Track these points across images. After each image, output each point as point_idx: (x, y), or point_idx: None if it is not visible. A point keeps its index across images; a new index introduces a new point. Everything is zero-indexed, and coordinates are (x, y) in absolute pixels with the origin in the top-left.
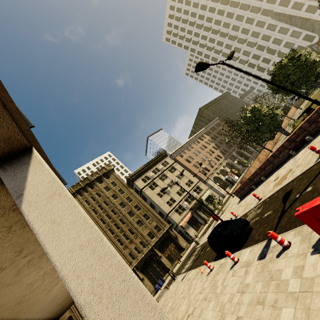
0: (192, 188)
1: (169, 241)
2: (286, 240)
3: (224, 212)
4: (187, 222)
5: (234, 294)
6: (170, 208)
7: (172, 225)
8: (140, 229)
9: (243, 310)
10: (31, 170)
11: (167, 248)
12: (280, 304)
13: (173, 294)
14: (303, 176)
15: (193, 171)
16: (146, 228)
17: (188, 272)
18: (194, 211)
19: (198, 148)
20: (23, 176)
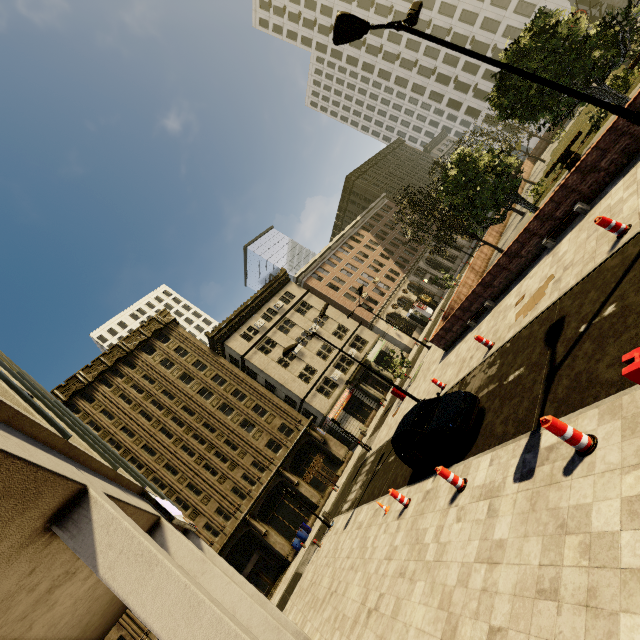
0: (347, 342)
1: (311, 451)
2: (581, 431)
3: (415, 380)
4: (343, 410)
5: (472, 567)
6: (306, 386)
7: (314, 419)
8: (250, 437)
9: (502, 610)
10: None
11: (309, 465)
12: (608, 603)
13: (330, 559)
14: (586, 285)
15: (345, 306)
16: (261, 433)
17: (357, 511)
18: (356, 385)
19: (351, 260)
20: None
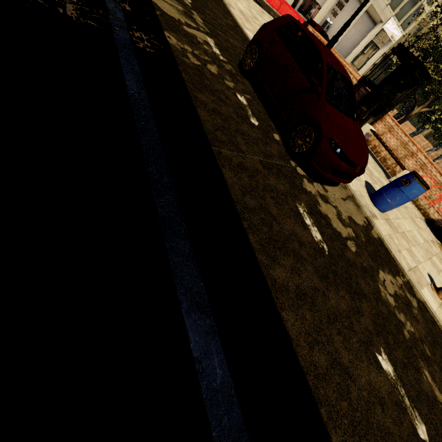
0: None
1: None
2: None
3: None
4: None
5: None
6: None
7: None
8: None
9: None
10: None
11: None
12: None
13: None
14: None
15: None
16: None
17: None
18: None
19: None
20: None
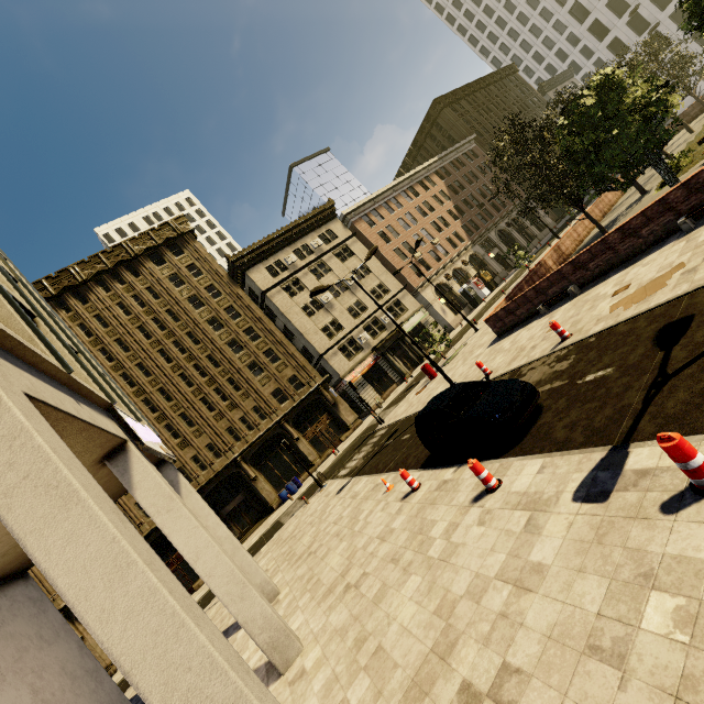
0: (384, 304)
1: (318, 410)
2: None
3: (451, 361)
4: (362, 376)
5: (490, 582)
6: (328, 342)
7: (329, 378)
8: (256, 381)
9: (527, 649)
10: None
11: (314, 423)
12: None
13: (315, 519)
14: None
15: (392, 263)
16: (269, 380)
17: (355, 480)
18: (382, 354)
19: (413, 209)
20: None
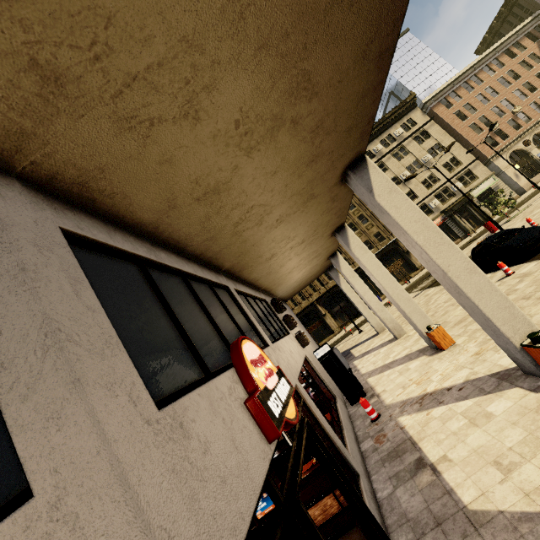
0: (455, 175)
1: (395, 256)
2: None
3: (513, 219)
4: None
5: None
6: None
7: None
8: None
9: None
10: (371, 174)
11: (391, 264)
12: None
13: None
14: None
15: (466, 139)
16: (361, 235)
17: (426, 290)
18: (450, 215)
19: (494, 82)
20: (368, 178)
